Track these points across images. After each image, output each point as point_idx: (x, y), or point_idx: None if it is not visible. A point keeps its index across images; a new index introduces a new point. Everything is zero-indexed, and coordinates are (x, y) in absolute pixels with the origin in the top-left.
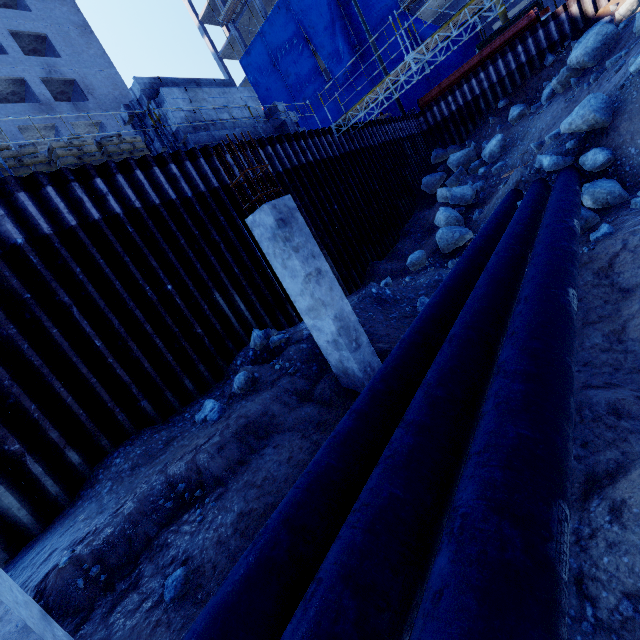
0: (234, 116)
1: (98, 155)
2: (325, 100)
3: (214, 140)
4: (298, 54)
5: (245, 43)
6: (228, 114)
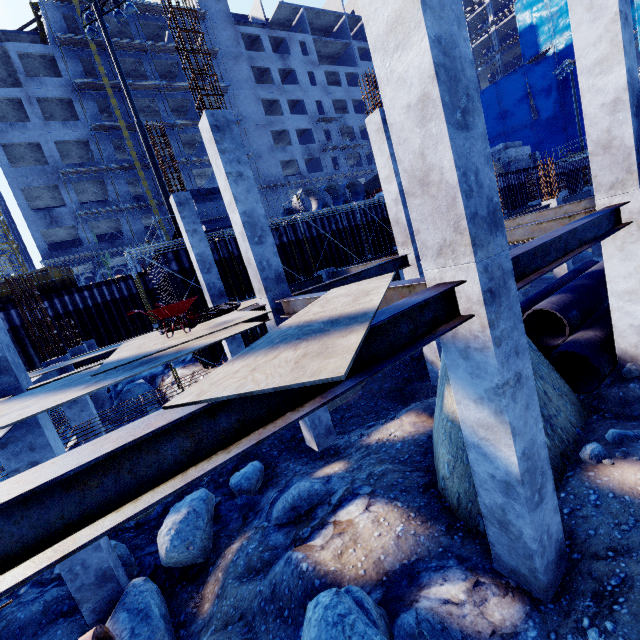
0: (524, 157)
1: (496, 169)
2: (527, 130)
3: (518, 166)
4: (519, 100)
5: (479, 83)
6: (522, 157)
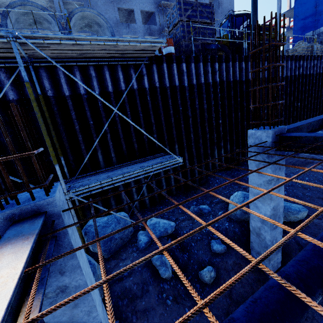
0: None
1: (318, 51)
2: None
3: None
4: None
5: None
6: None
